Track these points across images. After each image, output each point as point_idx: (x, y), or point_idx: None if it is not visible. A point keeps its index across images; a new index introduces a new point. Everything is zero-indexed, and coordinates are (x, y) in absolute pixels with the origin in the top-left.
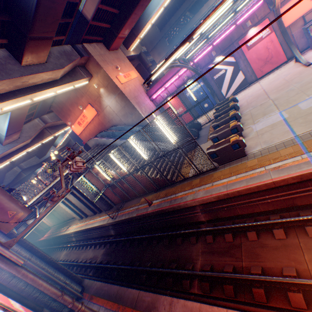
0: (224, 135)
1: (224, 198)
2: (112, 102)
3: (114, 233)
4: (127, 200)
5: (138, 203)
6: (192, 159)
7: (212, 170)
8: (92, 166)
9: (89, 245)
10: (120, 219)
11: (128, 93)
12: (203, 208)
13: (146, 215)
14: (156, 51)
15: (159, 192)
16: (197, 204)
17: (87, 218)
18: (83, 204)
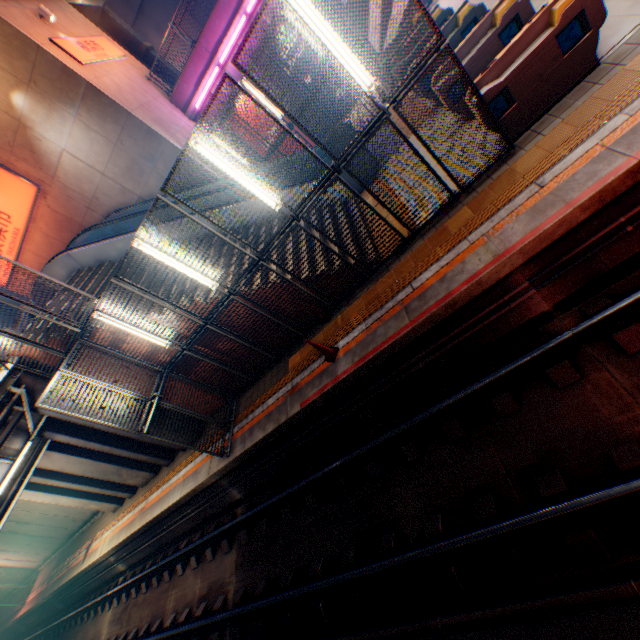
0: (483, 63)
1: (618, 195)
2: (74, 134)
3: (242, 494)
4: (243, 389)
5: (285, 377)
6: (436, 141)
7: (499, 165)
8: (88, 325)
9: (179, 562)
10: (251, 445)
11: (117, 94)
12: (538, 270)
13: (334, 392)
14: (148, 24)
15: (342, 315)
16: (512, 270)
17: (139, 495)
18: (106, 462)
